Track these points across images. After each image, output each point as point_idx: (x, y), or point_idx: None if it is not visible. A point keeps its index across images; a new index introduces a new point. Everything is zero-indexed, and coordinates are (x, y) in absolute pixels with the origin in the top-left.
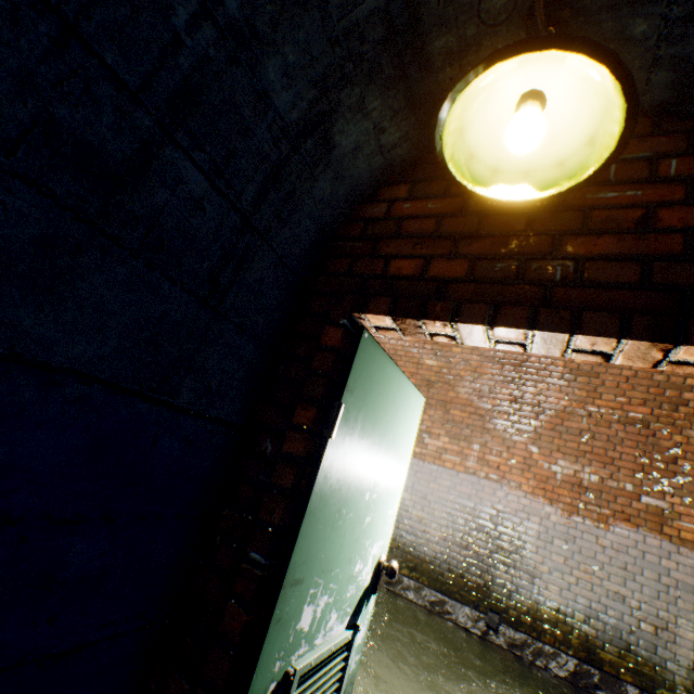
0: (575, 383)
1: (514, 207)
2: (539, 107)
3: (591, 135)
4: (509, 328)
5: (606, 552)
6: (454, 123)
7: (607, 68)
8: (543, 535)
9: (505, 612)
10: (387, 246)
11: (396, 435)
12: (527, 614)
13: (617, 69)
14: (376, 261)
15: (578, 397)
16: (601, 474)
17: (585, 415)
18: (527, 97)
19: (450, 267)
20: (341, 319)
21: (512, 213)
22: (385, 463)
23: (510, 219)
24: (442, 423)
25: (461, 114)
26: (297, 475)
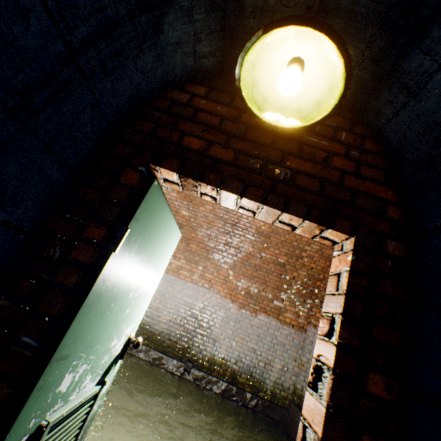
0: (259, 240)
1: (267, 128)
2: (300, 70)
3: (319, 100)
4: (251, 200)
5: (253, 328)
6: (253, 55)
7: (344, 62)
8: (225, 319)
9: (196, 361)
10: (185, 125)
11: (159, 255)
12: (208, 361)
13: (348, 65)
14: (175, 133)
15: (258, 247)
16: (259, 288)
17: (259, 257)
18: (296, 60)
19: (223, 152)
20: (140, 166)
21: (265, 131)
22: (148, 273)
23: (263, 135)
24: (184, 251)
25: (258, 51)
26: (80, 277)
